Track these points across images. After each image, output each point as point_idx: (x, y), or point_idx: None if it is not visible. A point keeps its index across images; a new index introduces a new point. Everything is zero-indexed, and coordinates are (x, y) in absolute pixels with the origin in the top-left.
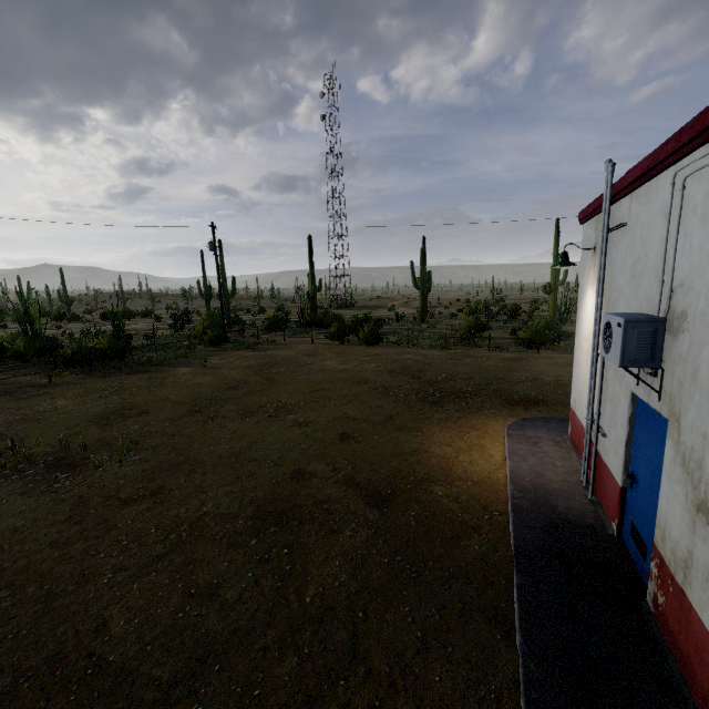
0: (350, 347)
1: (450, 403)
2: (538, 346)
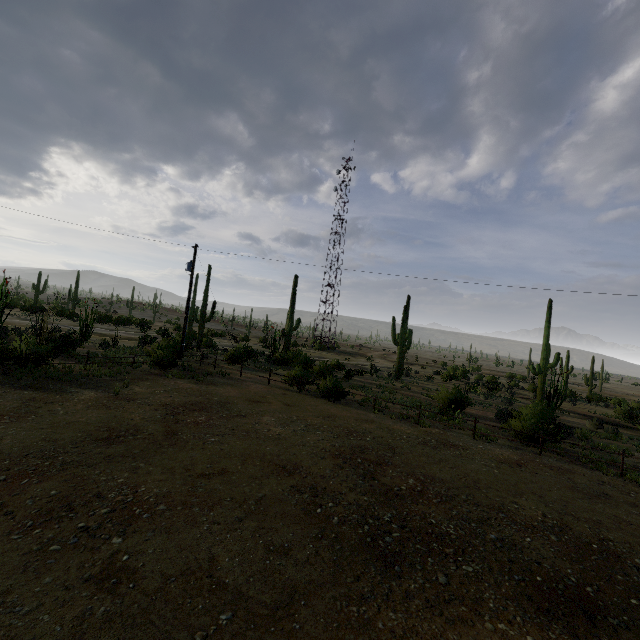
0: (307, 398)
1: (416, 569)
2: (541, 446)
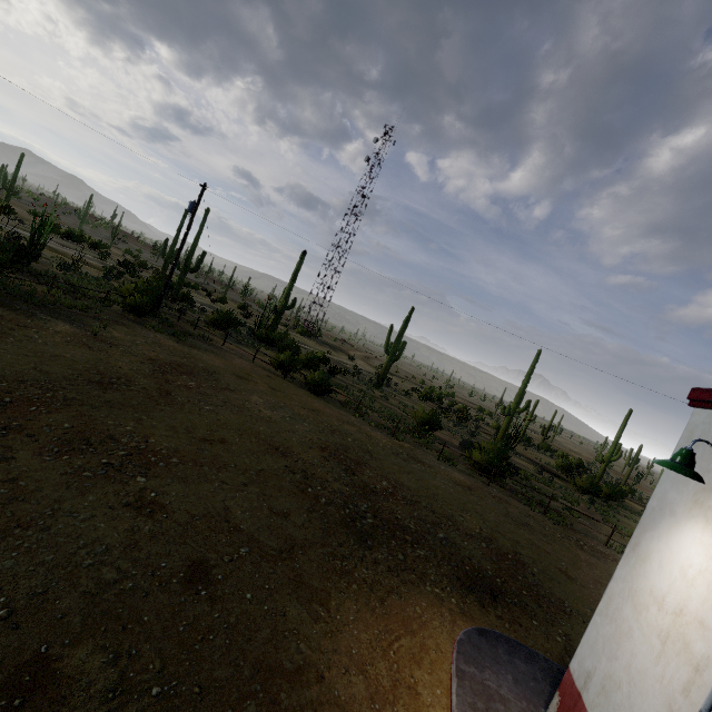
0: (292, 386)
1: (383, 546)
2: (492, 478)
